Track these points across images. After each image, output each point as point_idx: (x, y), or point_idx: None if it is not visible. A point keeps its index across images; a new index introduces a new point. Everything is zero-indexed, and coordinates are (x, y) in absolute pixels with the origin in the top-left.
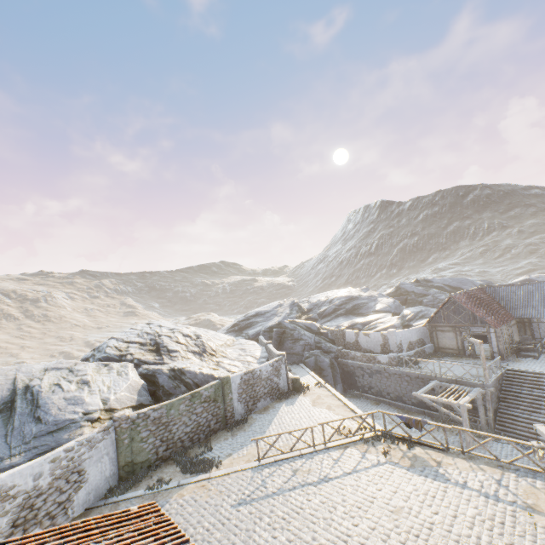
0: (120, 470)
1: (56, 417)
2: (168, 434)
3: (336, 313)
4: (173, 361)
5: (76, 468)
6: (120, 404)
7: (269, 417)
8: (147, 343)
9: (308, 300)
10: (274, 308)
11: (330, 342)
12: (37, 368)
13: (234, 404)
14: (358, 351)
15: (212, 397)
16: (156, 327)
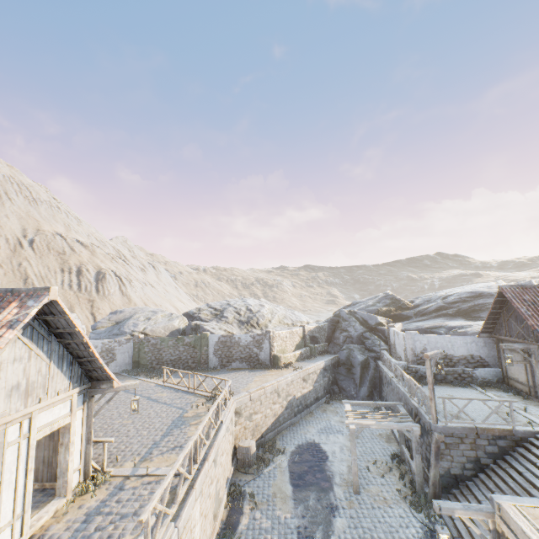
0: (133, 363)
1: (124, 329)
2: (160, 356)
3: (439, 313)
4: (217, 322)
5: (112, 351)
6: (153, 333)
7: (224, 372)
8: (219, 310)
9: (431, 295)
10: (367, 299)
11: (386, 342)
12: (149, 310)
13: (210, 356)
14: (395, 355)
15: (192, 344)
16: (240, 301)
